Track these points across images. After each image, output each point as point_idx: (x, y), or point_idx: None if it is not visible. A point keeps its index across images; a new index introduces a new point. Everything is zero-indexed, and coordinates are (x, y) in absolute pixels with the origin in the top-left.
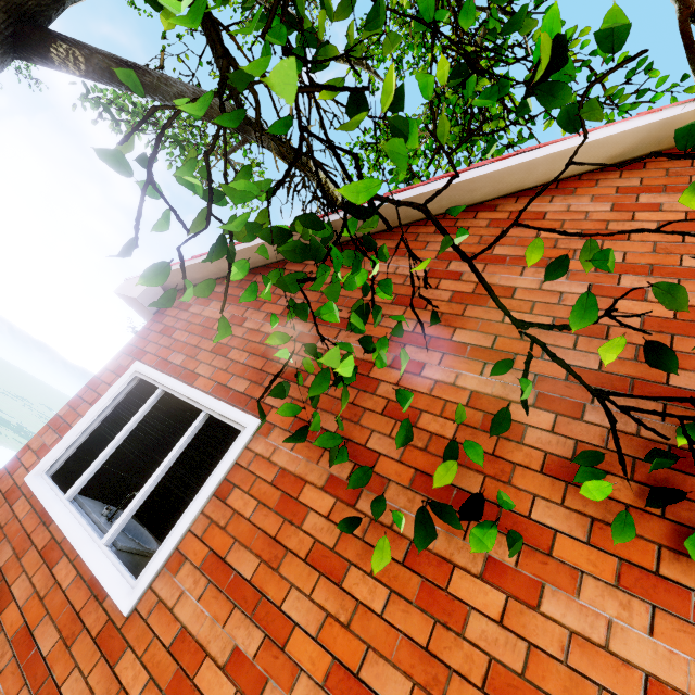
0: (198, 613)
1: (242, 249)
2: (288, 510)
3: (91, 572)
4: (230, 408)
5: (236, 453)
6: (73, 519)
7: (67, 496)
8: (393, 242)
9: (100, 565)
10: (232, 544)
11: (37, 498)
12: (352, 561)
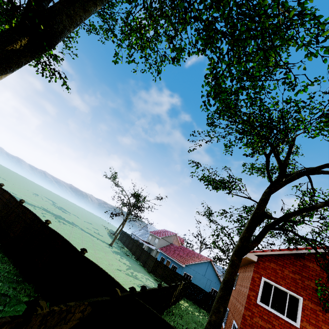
0: (310, 327)
1: (278, 253)
2: (315, 314)
3: (287, 321)
4: (295, 294)
5: (301, 303)
6: (275, 312)
7: (270, 307)
8: (309, 257)
9: (288, 320)
10: (309, 318)
11: (263, 307)
12: (328, 322)
